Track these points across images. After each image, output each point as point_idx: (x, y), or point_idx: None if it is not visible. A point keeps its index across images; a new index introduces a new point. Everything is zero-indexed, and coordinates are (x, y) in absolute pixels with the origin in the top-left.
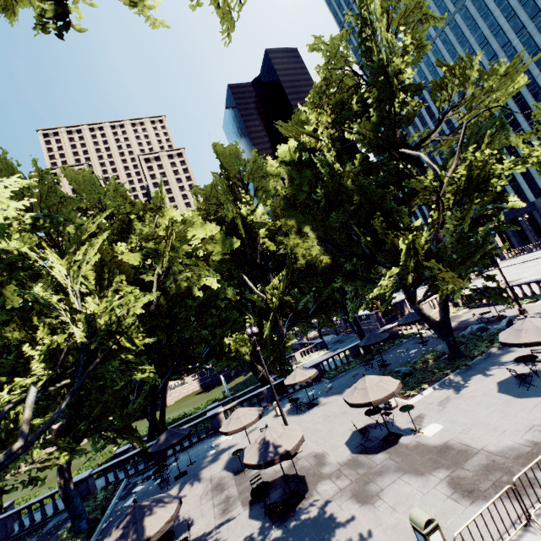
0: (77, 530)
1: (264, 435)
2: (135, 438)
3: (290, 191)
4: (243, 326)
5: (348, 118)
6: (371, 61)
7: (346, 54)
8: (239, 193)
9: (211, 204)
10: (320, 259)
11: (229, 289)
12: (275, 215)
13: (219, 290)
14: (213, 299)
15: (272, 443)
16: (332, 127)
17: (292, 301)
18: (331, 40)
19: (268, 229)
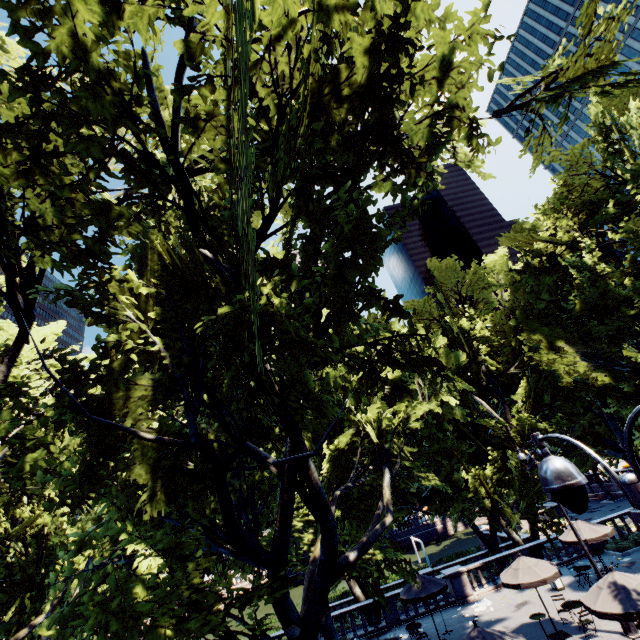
0: None
1: (612, 580)
2: (405, 568)
3: (504, 303)
4: (467, 462)
5: (602, 219)
6: (624, 161)
7: (590, 161)
8: (455, 307)
9: (423, 320)
10: (592, 374)
11: (458, 411)
12: (496, 330)
13: (446, 412)
14: (439, 422)
15: (633, 590)
16: (581, 230)
17: (550, 429)
18: (572, 151)
19: (488, 345)
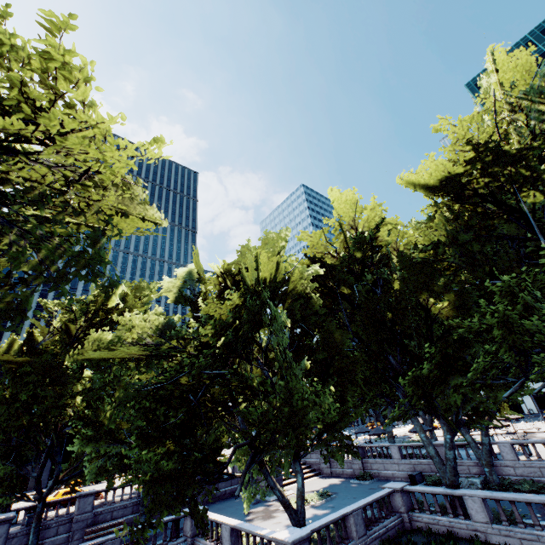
0: None
1: None
2: None
3: None
4: None
5: None
6: None
7: None
8: None
9: None
10: None
11: None
12: None
13: None
14: None
15: None
16: None
17: None
18: None
19: None
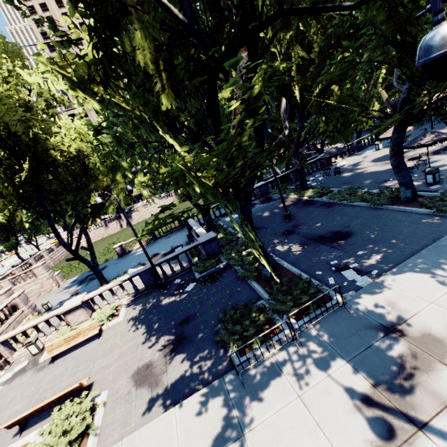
0: (306, 188)
1: None
2: None
3: None
4: None
5: None
6: None
7: None
8: None
9: None
10: None
11: None
12: None
13: None
14: None
15: None
16: None
17: None
18: None
19: None
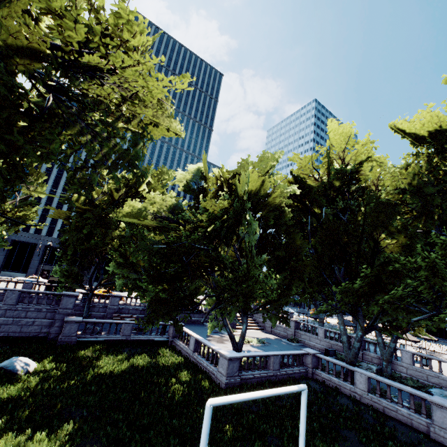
0: None
1: None
2: None
3: None
4: None
5: None
6: None
7: None
8: None
9: None
10: None
11: None
12: None
13: None
14: None
15: None
16: None
17: None
18: None
19: None
